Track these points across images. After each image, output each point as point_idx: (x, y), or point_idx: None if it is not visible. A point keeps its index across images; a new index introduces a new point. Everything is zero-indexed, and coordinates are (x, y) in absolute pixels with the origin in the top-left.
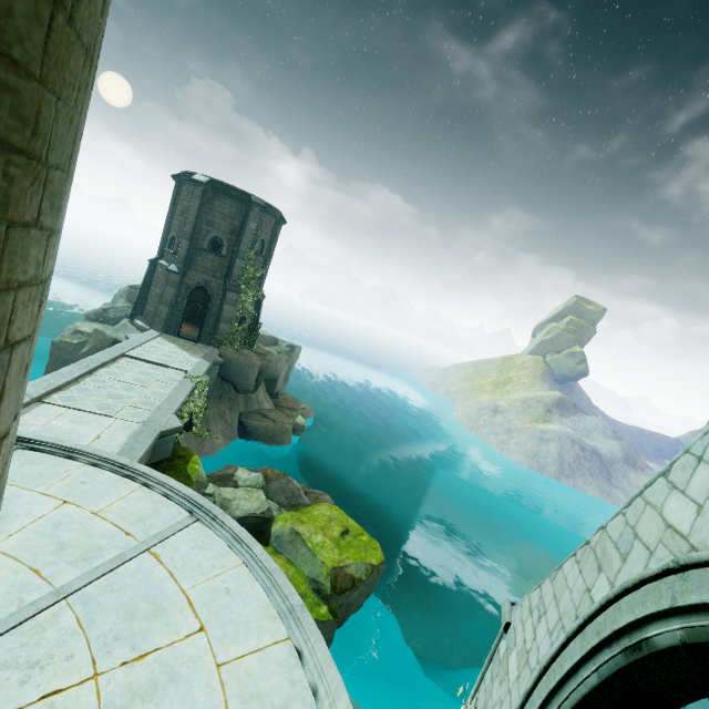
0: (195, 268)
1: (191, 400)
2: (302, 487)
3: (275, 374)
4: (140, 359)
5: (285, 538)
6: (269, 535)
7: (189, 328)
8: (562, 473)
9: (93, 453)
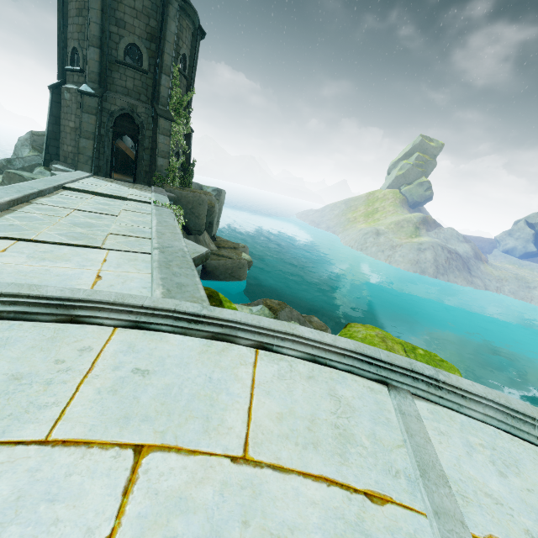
0: (113, 89)
1: None
2: None
3: (213, 216)
4: (85, 191)
5: None
6: None
7: (116, 174)
8: (438, 272)
9: (121, 302)
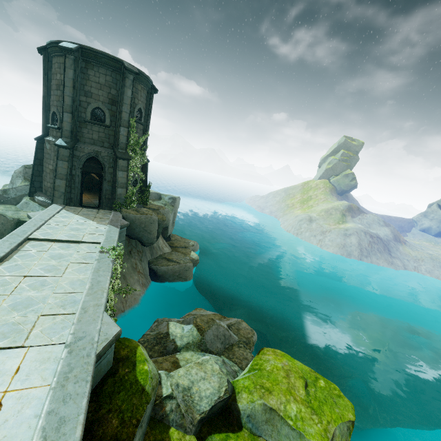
0: (82, 141)
1: (114, 278)
2: (220, 319)
3: (167, 223)
4: (46, 240)
5: (259, 418)
6: (238, 414)
7: (88, 196)
8: (362, 255)
9: None
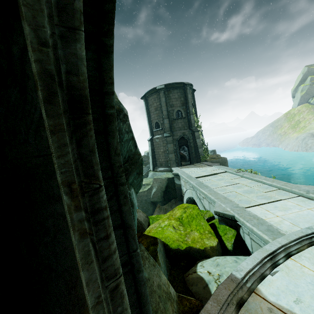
0: (175, 130)
1: None
2: None
3: None
4: (201, 176)
5: None
6: None
7: None
8: None
9: None
